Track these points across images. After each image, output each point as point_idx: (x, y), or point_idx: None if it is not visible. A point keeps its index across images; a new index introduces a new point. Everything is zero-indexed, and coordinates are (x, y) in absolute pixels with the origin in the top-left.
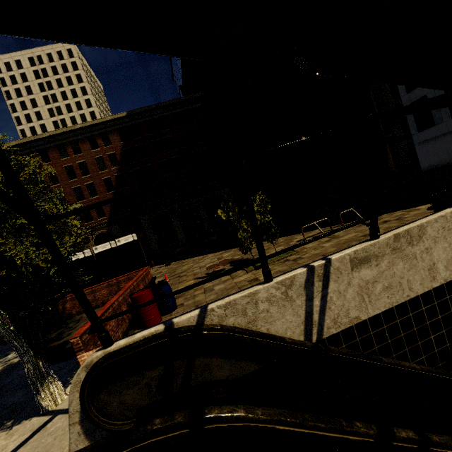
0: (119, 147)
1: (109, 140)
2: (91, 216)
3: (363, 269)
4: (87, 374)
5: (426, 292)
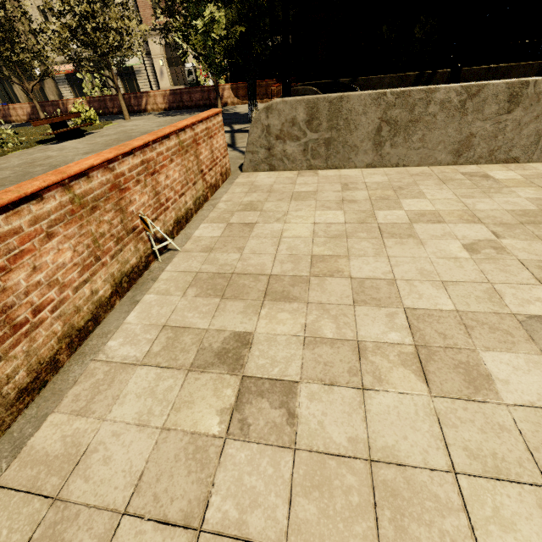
0: None
1: None
2: None
3: None
4: None
5: None
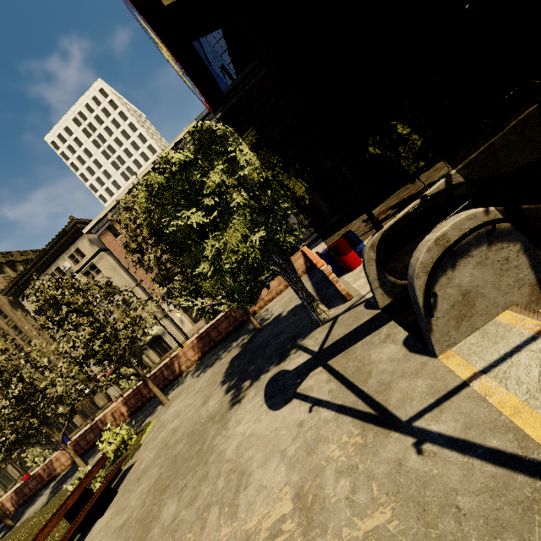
0: None
1: None
2: None
3: None
4: (379, 245)
5: None
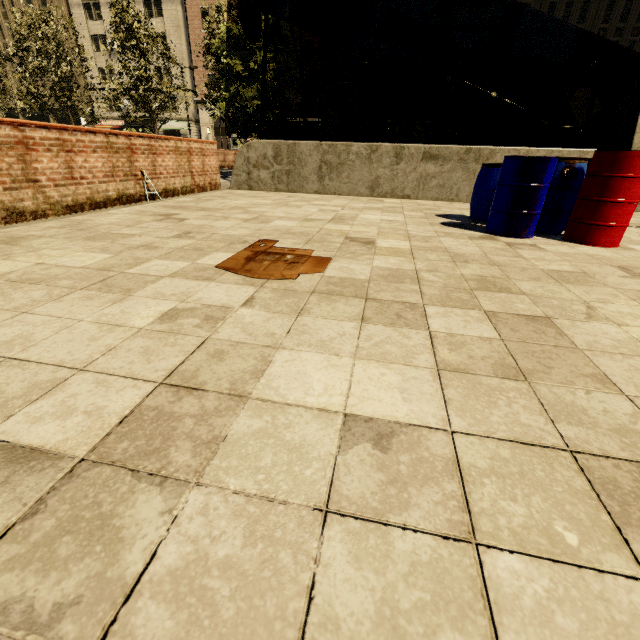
0: None
1: None
2: None
3: None
4: None
5: None
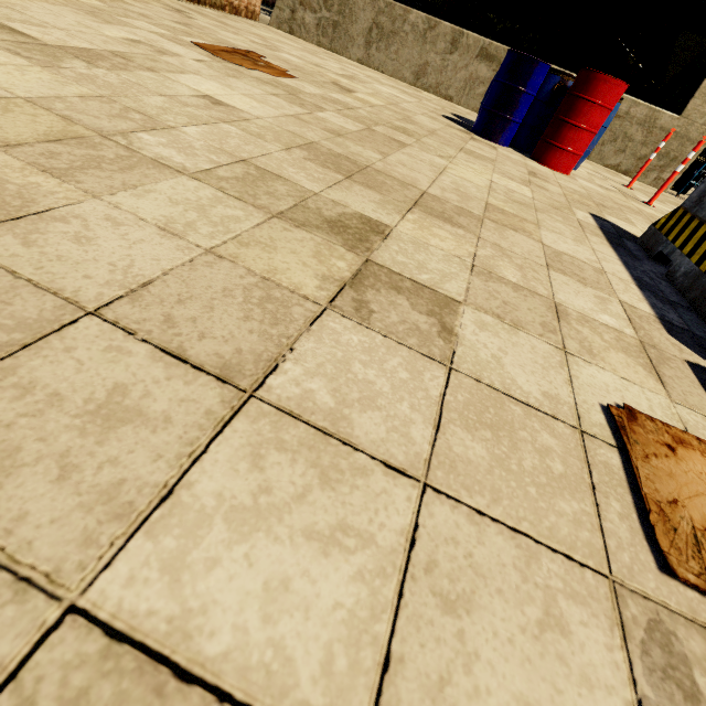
0: None
1: None
2: None
3: None
4: None
5: None
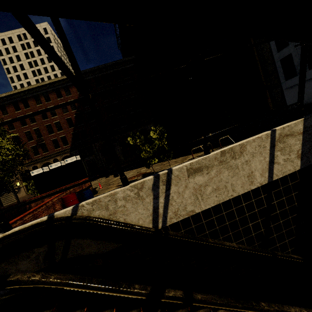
0: (76, 96)
1: (69, 91)
2: (59, 144)
3: (197, 176)
4: None
5: (245, 192)
